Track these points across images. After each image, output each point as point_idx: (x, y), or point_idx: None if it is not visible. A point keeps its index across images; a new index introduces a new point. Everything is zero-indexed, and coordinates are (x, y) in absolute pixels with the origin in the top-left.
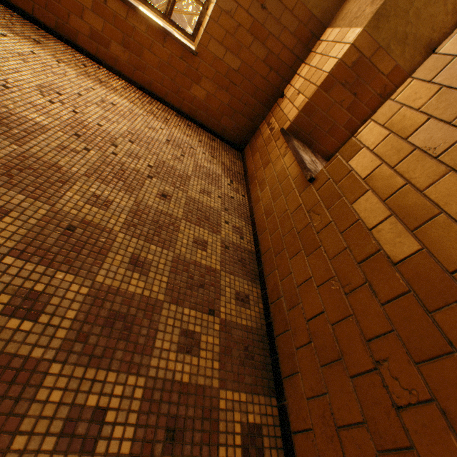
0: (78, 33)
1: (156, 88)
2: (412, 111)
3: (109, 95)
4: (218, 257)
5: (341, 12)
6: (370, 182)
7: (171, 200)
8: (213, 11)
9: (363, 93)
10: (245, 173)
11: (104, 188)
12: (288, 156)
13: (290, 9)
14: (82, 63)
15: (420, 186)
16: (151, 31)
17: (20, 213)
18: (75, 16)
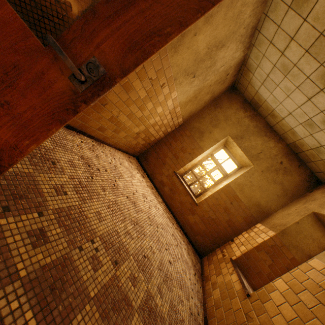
0: (156, 178)
1: (173, 208)
2: (298, 282)
3: (157, 203)
4: (187, 315)
5: (265, 220)
6: (280, 309)
7: (172, 266)
8: (210, 195)
9: (277, 261)
10: (202, 272)
11: (153, 245)
12: (234, 275)
13: (243, 209)
14: (152, 188)
15: (303, 319)
16: (183, 190)
17: (135, 240)
18: (159, 174)
